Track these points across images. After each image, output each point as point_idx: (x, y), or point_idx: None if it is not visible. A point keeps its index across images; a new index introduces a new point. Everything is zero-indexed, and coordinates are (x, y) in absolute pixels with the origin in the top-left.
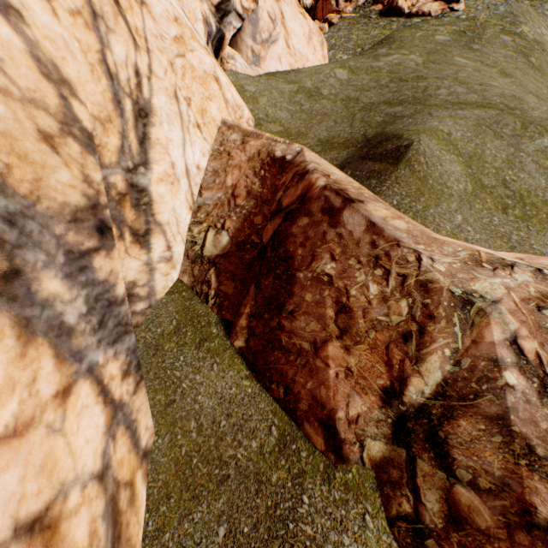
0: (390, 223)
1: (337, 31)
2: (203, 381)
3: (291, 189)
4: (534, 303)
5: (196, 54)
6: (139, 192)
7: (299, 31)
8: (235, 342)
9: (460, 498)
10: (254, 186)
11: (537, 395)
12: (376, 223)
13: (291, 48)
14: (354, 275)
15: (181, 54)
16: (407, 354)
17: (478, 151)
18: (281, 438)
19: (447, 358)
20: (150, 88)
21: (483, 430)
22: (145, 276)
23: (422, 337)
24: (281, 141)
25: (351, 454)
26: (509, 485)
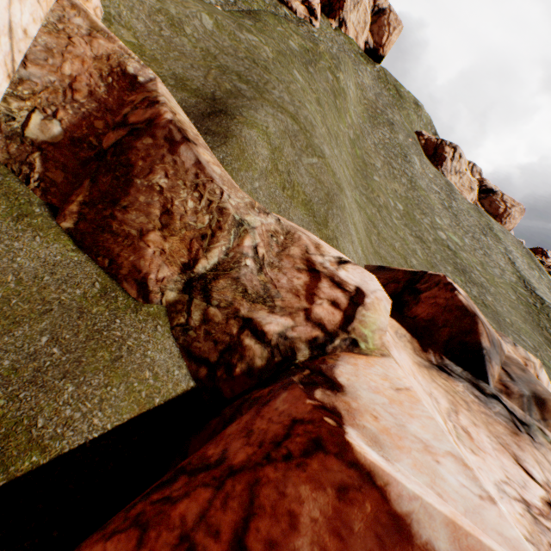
0: (211, 166)
1: None
2: (23, 248)
3: (140, 111)
4: (271, 234)
5: None
6: None
7: None
8: (63, 223)
9: (211, 312)
10: (99, 89)
11: (257, 271)
12: (202, 162)
13: None
14: (180, 192)
15: None
16: (202, 246)
17: (281, 147)
18: (103, 291)
19: (223, 251)
20: None
21: (230, 284)
22: None
23: (213, 239)
24: (135, 59)
25: (155, 299)
26: (233, 304)
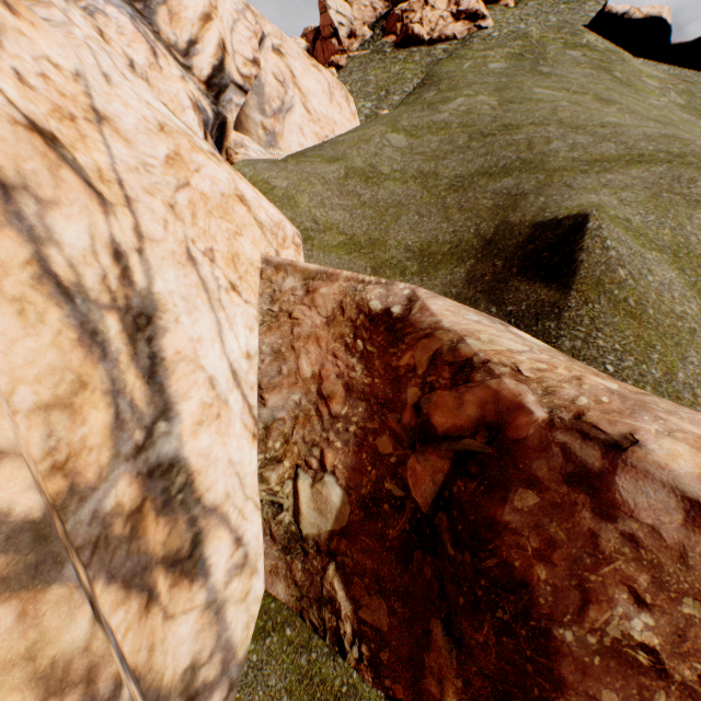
0: None
1: (349, 74)
2: None
3: (442, 393)
4: None
5: (204, 172)
6: (166, 472)
7: (316, 88)
8: None
9: None
10: (354, 372)
11: None
12: (700, 499)
13: (312, 112)
14: None
15: (182, 182)
16: None
17: (680, 240)
18: None
19: None
20: (145, 267)
21: None
22: (211, 633)
23: None
24: (372, 281)
25: None
26: None
